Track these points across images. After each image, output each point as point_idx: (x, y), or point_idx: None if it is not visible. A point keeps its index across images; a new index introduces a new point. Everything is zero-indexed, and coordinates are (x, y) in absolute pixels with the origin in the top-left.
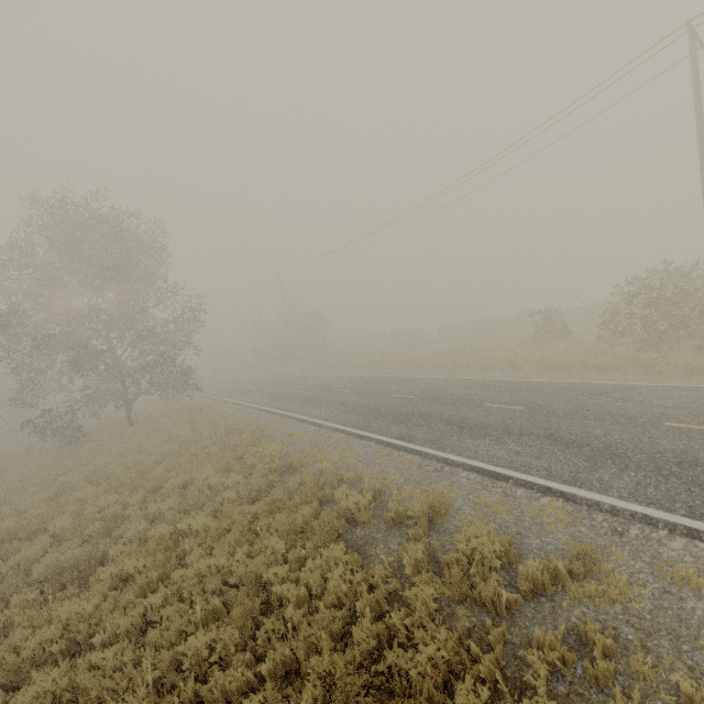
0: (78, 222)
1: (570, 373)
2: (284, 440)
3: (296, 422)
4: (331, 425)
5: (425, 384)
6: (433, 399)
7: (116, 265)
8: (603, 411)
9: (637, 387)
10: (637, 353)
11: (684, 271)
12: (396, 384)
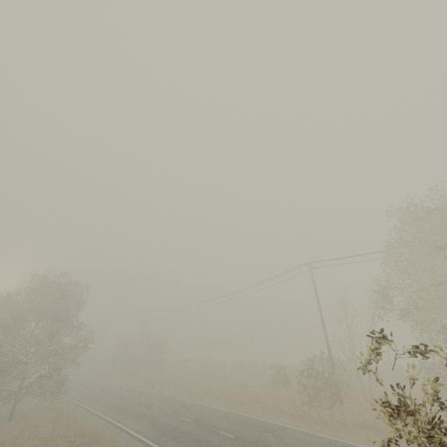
0: (49, 290)
1: (273, 414)
2: (107, 444)
3: (119, 431)
4: (138, 435)
5: (201, 411)
6: (198, 424)
7: (56, 313)
8: (262, 443)
9: (288, 429)
10: (302, 406)
11: (328, 358)
12: (187, 408)
